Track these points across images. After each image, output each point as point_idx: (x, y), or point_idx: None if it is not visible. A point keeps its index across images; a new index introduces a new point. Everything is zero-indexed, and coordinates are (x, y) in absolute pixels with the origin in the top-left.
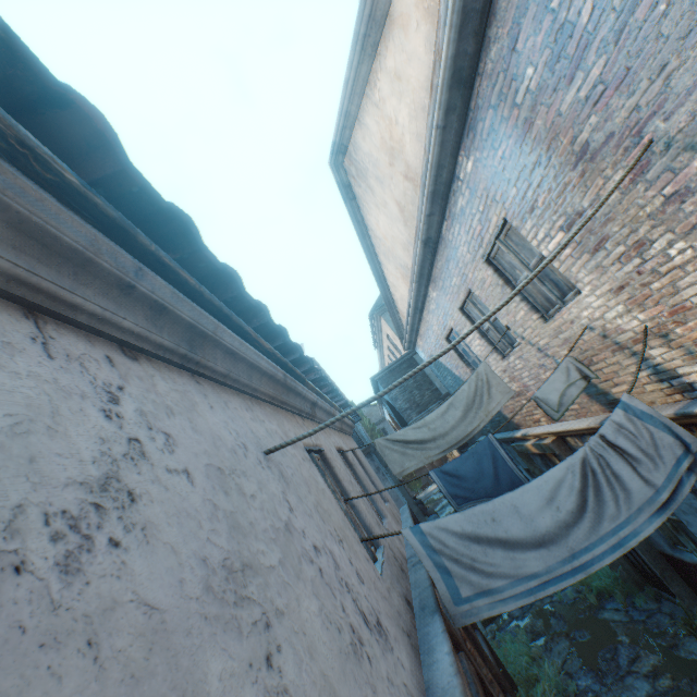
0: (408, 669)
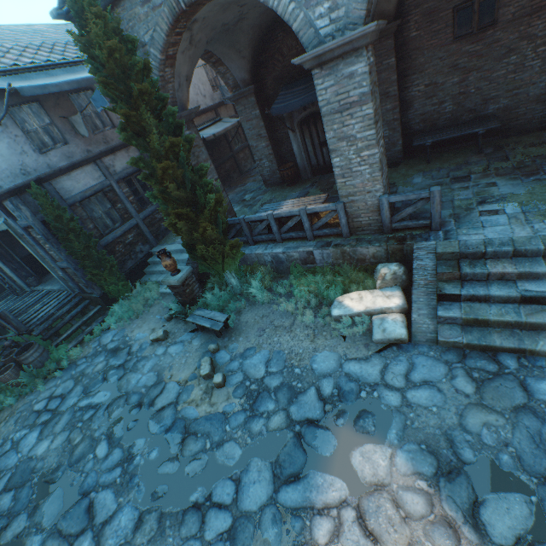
0: (208, 103)
